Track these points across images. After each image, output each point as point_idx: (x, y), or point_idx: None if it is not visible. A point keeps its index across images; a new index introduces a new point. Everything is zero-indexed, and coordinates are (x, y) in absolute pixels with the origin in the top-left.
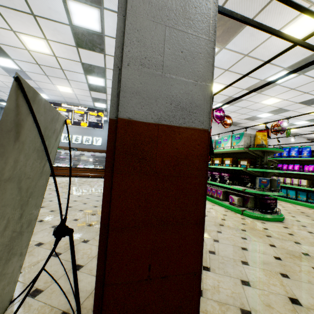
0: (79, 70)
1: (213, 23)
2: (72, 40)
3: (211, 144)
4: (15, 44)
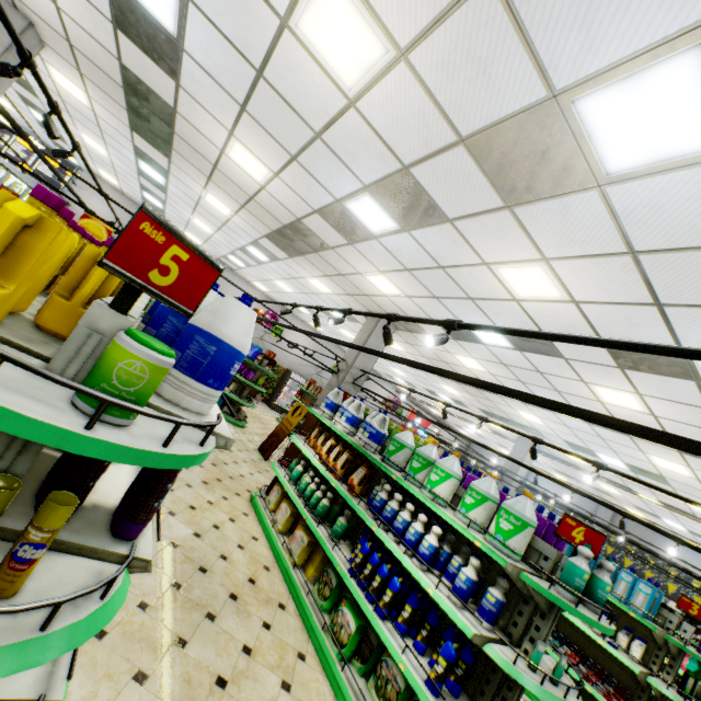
0: (15, 94)
1: None
2: None
3: None
4: None
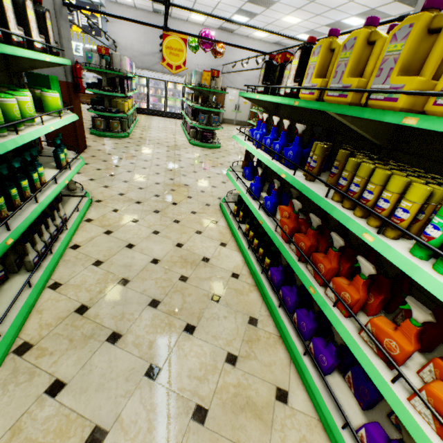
0: None
1: (58, 38)
2: None
3: (78, 86)
4: None
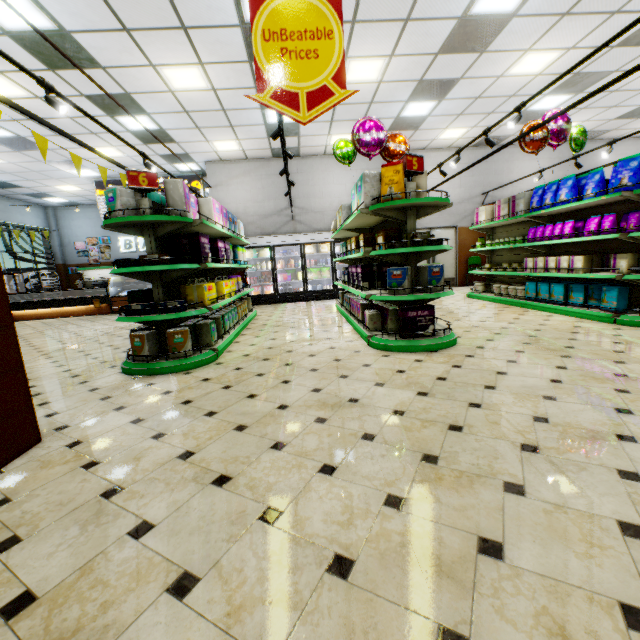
0: (95, 112)
1: None
2: (34, 61)
3: None
4: None
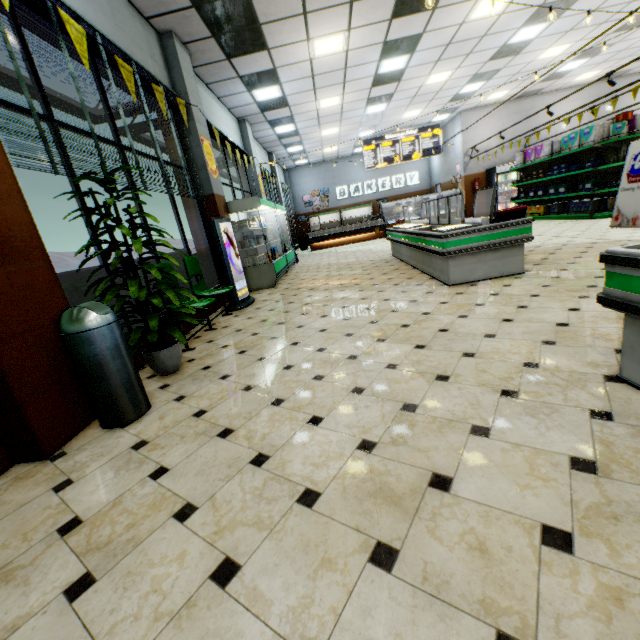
0: (461, 84)
1: None
2: (487, 58)
3: None
4: (413, 86)
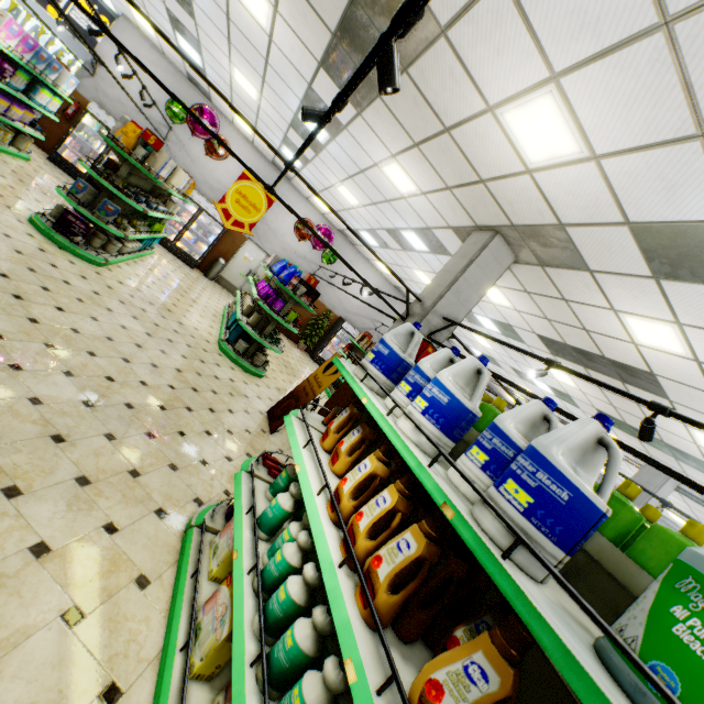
0: None
1: None
2: None
3: None
4: None
